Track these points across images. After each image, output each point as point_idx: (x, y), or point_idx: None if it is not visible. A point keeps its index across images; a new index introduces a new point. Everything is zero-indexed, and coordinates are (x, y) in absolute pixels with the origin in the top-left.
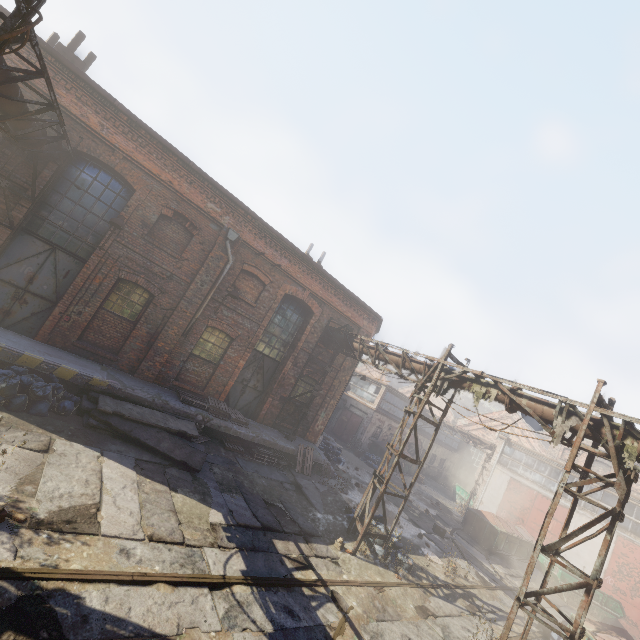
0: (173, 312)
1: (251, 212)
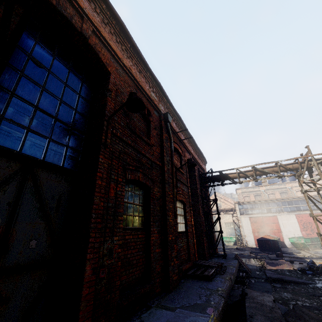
0: (165, 199)
1: (169, 100)
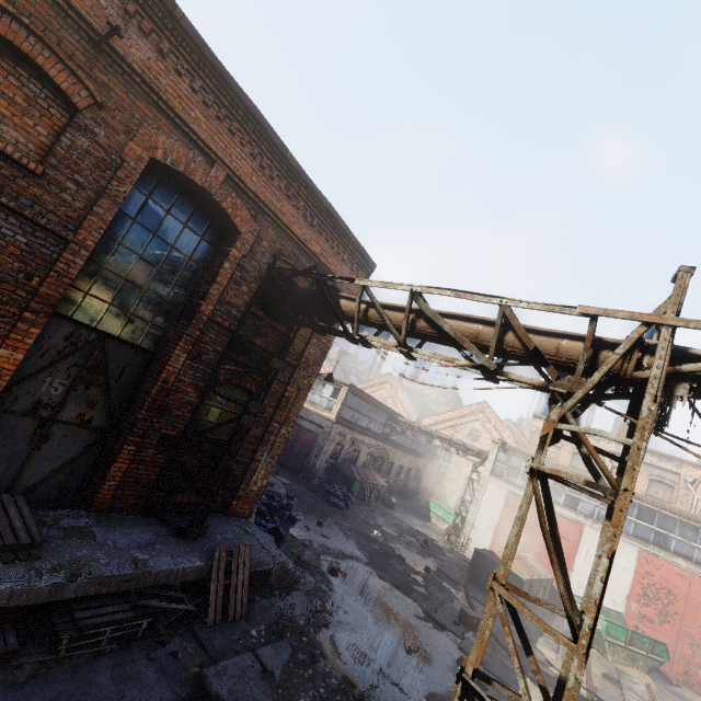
0: None
1: None
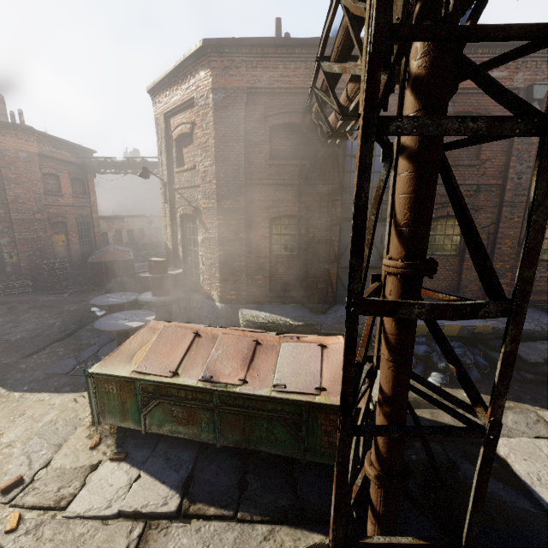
0: (497, 226)
1: None
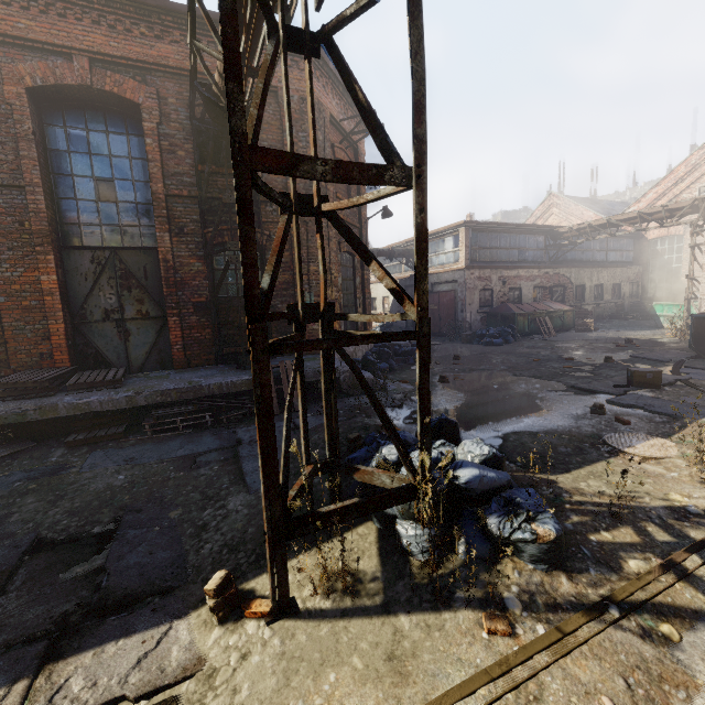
0: None
1: None
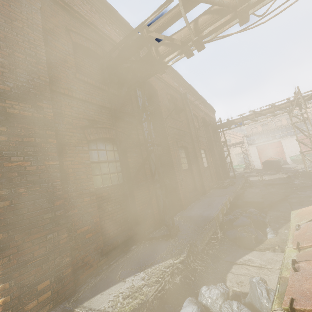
0: (195, 151)
1: (184, 80)
